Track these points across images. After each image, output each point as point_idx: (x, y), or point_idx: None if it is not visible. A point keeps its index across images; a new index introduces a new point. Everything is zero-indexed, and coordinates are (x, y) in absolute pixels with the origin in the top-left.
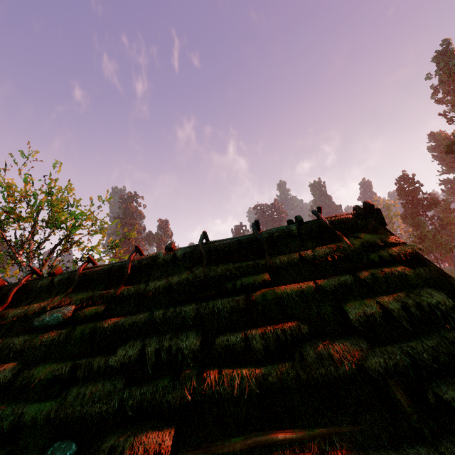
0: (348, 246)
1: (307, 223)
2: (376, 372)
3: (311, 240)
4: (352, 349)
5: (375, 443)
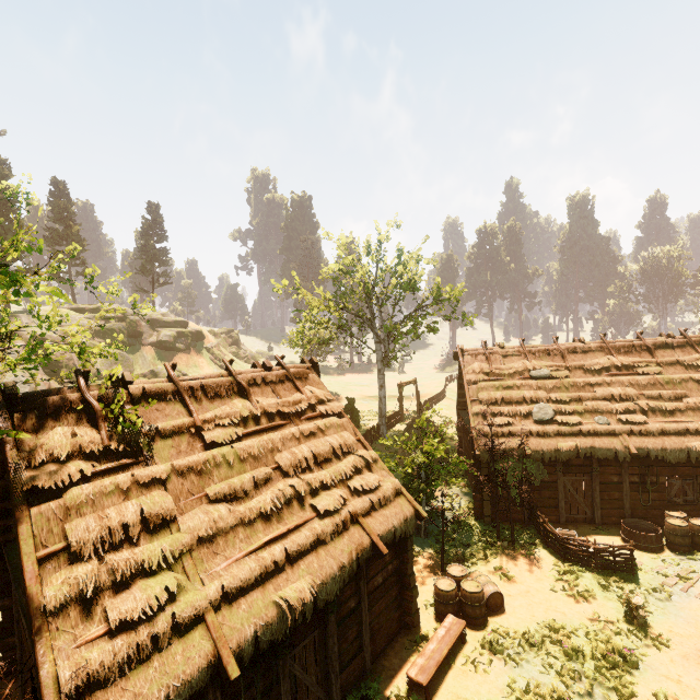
0: None
1: (676, 338)
2: None
3: (680, 351)
4: None
5: None
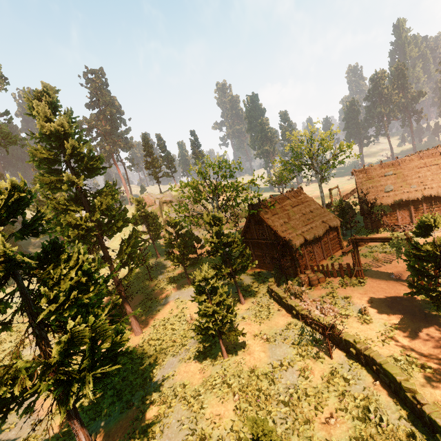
0: None
1: None
2: None
3: None
4: None
5: None
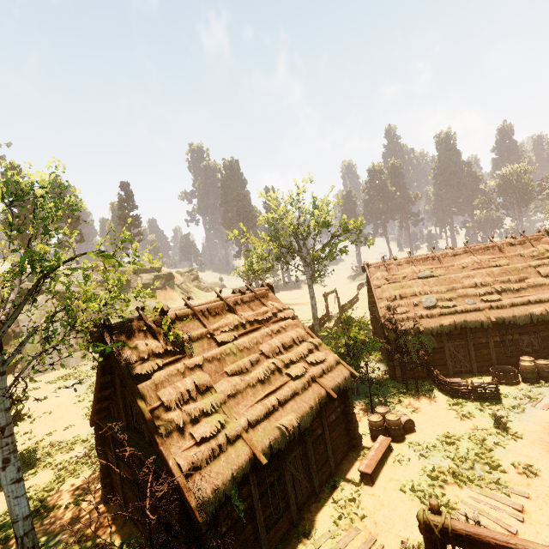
0: (538, 250)
1: (518, 238)
2: (548, 284)
3: (521, 247)
4: (542, 280)
5: (547, 294)
